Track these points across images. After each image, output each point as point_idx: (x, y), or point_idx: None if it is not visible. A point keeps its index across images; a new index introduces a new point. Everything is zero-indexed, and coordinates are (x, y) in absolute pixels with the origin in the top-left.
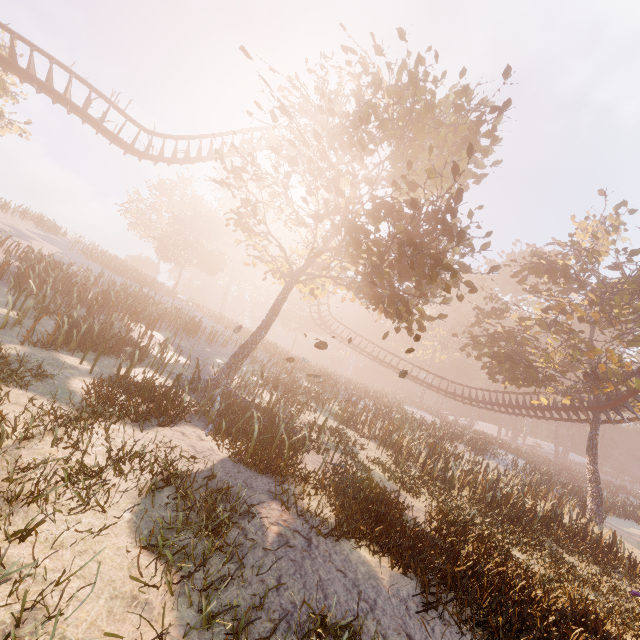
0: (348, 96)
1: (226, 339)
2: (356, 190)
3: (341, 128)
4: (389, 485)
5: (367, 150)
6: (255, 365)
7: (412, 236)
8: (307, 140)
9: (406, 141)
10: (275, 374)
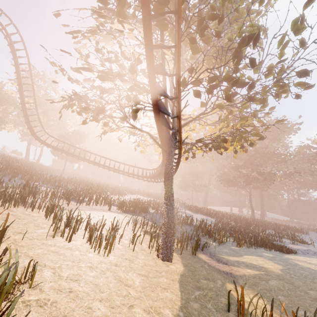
0: None
1: None
2: None
3: None
4: None
5: None
6: None
7: None
8: None
9: None
10: None
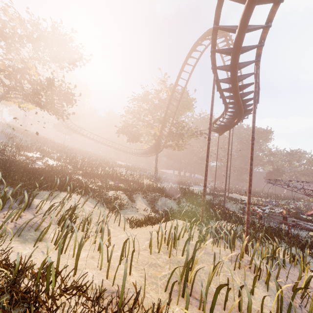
0: (2, 23)
1: (4, 133)
2: (4, 62)
3: (2, 36)
4: (29, 161)
5: (22, 46)
6: (15, 141)
7: (28, 80)
8: (0, 39)
9: (34, 44)
10: (14, 141)
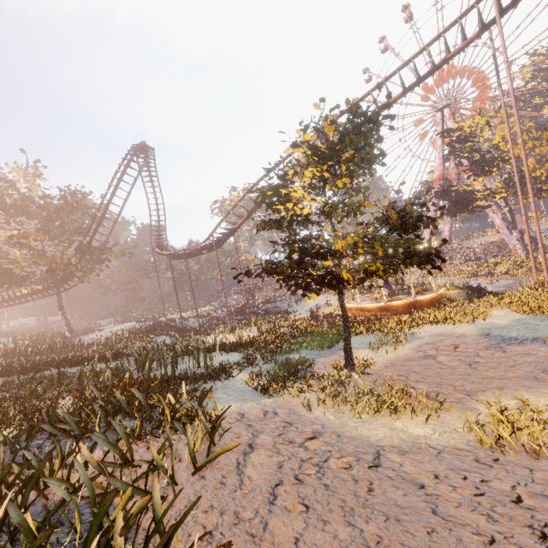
0: None
1: None
2: None
3: None
4: None
5: None
6: None
7: None
8: None
9: None
10: None
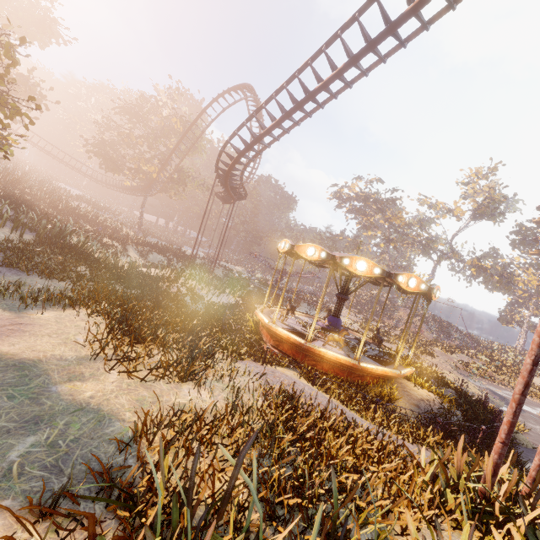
0: None
1: None
2: None
3: None
4: None
5: None
6: None
7: None
8: None
9: None
10: None
